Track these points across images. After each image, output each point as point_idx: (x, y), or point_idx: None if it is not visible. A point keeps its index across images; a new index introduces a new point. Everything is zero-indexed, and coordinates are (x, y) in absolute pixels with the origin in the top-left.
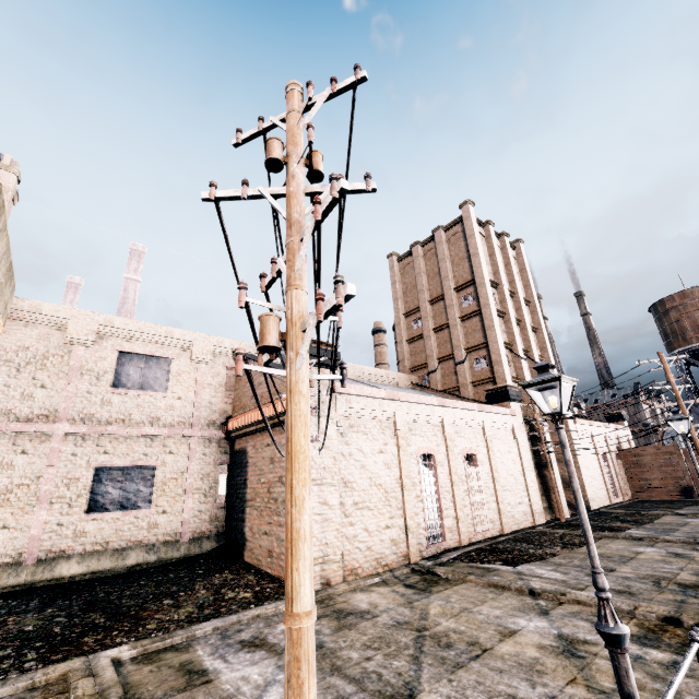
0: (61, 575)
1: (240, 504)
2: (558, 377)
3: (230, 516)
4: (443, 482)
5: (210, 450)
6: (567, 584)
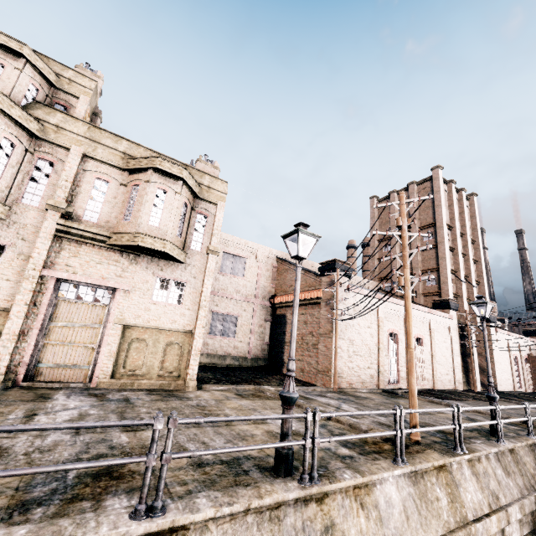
0: (201, 361)
1: (280, 344)
2: (486, 302)
3: (273, 349)
4: (401, 351)
5: (263, 312)
6: None
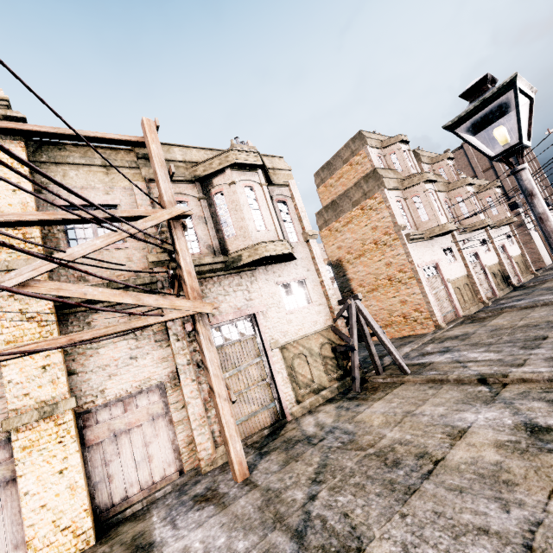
0: None
1: None
2: None
3: None
4: None
5: None
6: None
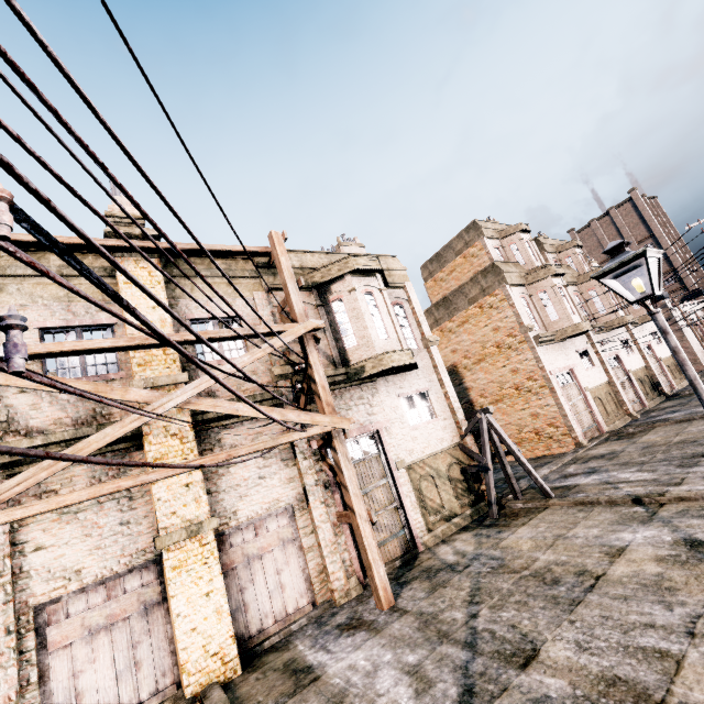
0: None
1: None
2: None
3: None
4: None
5: None
6: None
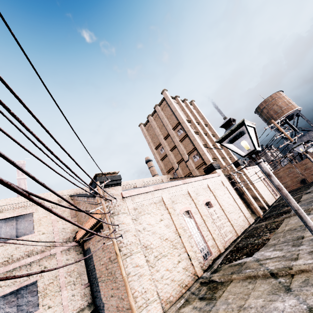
0: None
1: (95, 281)
2: (242, 122)
3: (92, 290)
4: (200, 222)
5: (70, 256)
6: (287, 258)
